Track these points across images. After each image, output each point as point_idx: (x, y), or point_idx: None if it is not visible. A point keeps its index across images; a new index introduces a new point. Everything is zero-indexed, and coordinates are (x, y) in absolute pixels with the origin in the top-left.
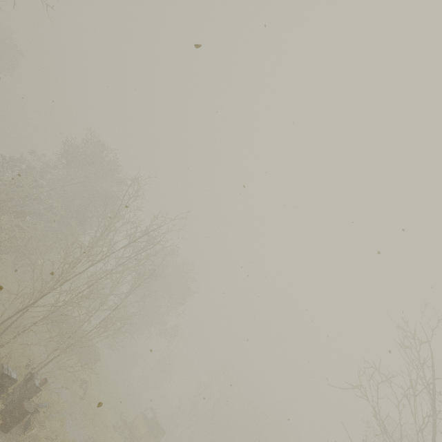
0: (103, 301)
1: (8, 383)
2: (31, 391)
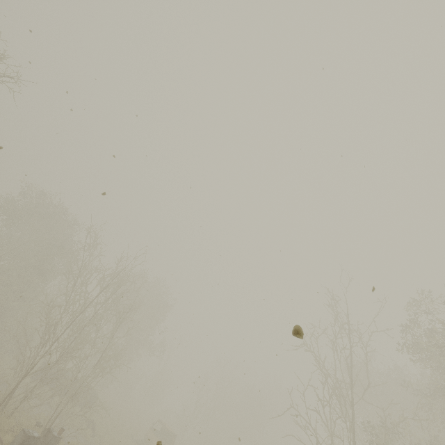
0: (92, 346)
1: (33, 442)
2: (53, 443)
